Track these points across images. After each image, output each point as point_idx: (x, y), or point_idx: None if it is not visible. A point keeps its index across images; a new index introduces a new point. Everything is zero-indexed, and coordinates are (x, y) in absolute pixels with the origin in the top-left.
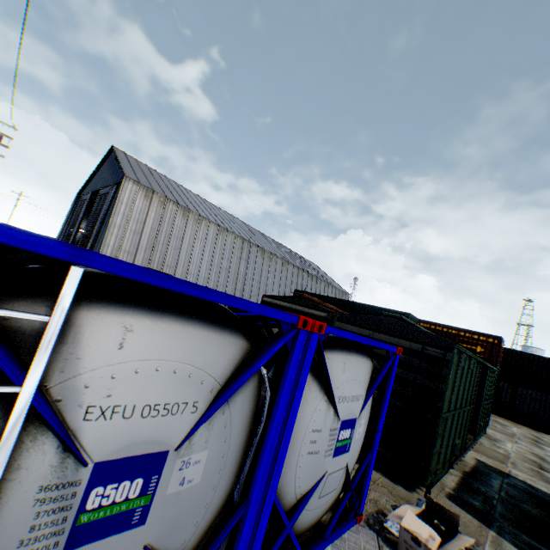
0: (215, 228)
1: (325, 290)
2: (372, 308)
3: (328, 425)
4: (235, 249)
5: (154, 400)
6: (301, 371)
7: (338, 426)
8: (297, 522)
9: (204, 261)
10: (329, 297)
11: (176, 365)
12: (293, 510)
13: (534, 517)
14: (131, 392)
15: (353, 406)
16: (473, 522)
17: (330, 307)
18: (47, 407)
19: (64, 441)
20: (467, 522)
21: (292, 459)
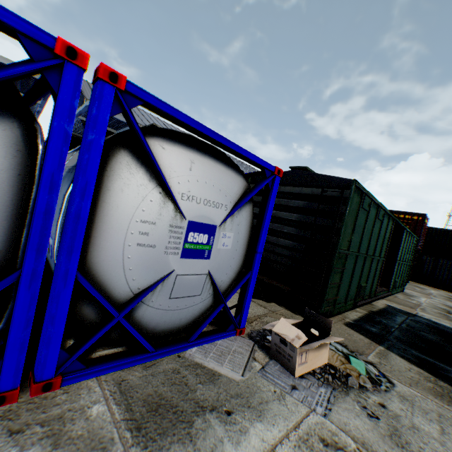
0: None
1: None
2: None
3: (167, 221)
4: None
5: None
6: (88, 129)
7: (183, 225)
8: (146, 320)
9: None
10: None
11: None
12: (128, 303)
13: (429, 341)
14: None
15: (208, 210)
16: (364, 341)
17: None
18: None
19: None
20: (358, 341)
21: (115, 248)
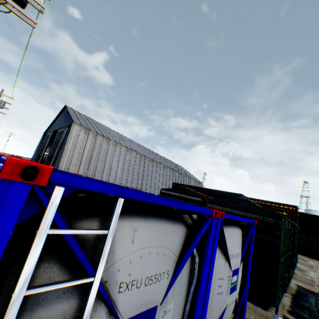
0: (124, 148)
1: (189, 181)
2: (219, 191)
3: (226, 274)
4: (136, 160)
5: (150, 273)
6: (214, 243)
7: (231, 274)
8: None
9: (119, 168)
10: (193, 186)
11: (158, 248)
12: None
13: None
14: (139, 270)
15: (237, 260)
16: None
17: (200, 194)
18: (103, 287)
19: (111, 308)
20: None
21: (209, 298)
